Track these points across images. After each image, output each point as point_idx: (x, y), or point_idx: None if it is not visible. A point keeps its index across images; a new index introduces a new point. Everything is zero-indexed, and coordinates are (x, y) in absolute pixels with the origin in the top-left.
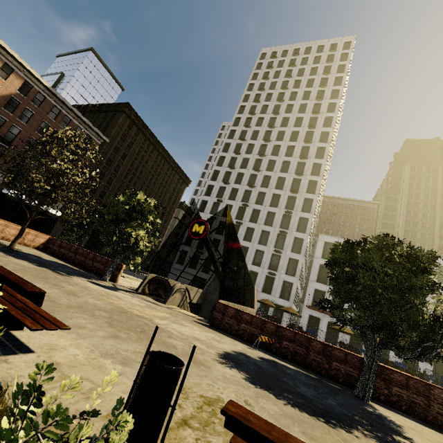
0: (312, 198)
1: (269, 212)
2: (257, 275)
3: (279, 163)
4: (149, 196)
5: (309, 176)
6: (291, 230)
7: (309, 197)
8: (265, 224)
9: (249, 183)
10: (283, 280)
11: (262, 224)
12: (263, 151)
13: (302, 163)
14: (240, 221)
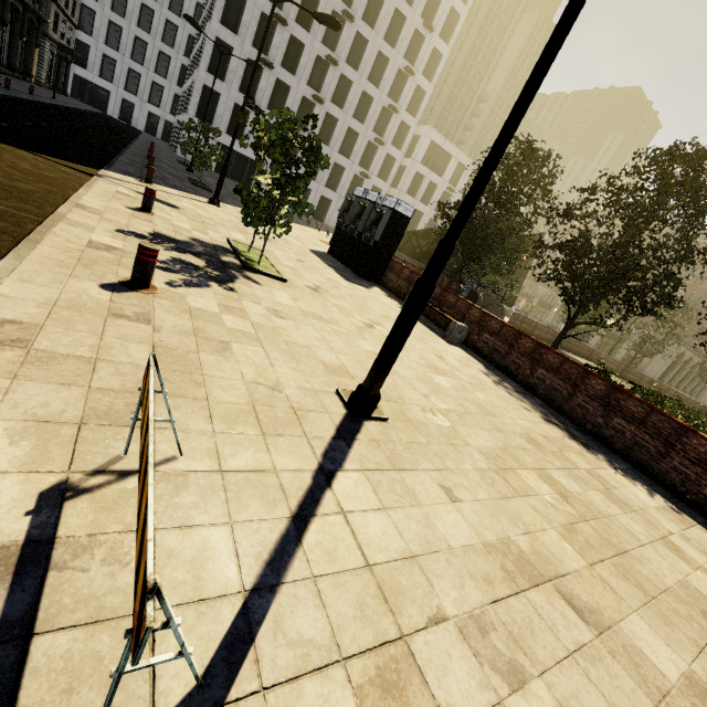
0: (443, 53)
1: (380, 54)
2: (342, 172)
3: None
4: None
5: None
6: (402, 106)
7: (440, 49)
8: (369, 78)
9: None
10: (372, 185)
11: (366, 78)
12: None
13: None
14: (331, 53)
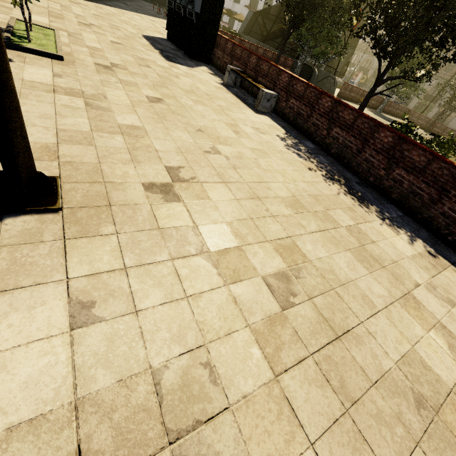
0: None
1: None
2: None
3: None
4: None
5: None
6: None
7: None
8: None
9: None
10: None
11: None
12: None
13: None
14: None
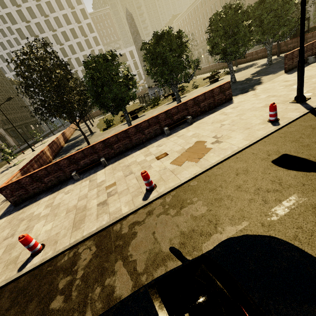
0: (95, 35)
1: (83, 56)
2: None
3: (61, 18)
4: (2, 91)
5: (84, 21)
6: None
7: (94, 36)
8: None
9: (57, 42)
10: None
11: None
12: (42, 11)
13: (73, 11)
14: (74, 69)
